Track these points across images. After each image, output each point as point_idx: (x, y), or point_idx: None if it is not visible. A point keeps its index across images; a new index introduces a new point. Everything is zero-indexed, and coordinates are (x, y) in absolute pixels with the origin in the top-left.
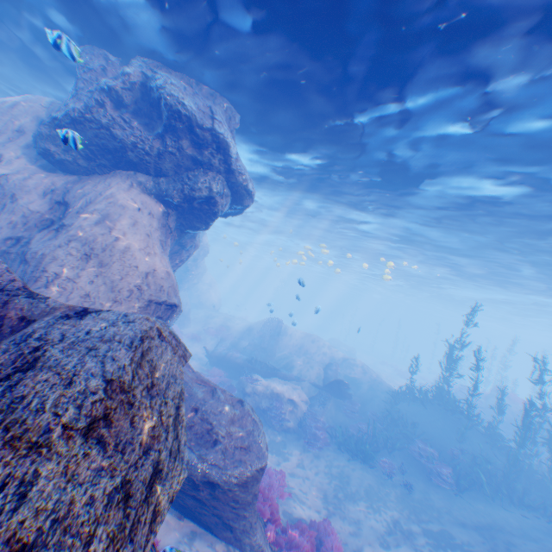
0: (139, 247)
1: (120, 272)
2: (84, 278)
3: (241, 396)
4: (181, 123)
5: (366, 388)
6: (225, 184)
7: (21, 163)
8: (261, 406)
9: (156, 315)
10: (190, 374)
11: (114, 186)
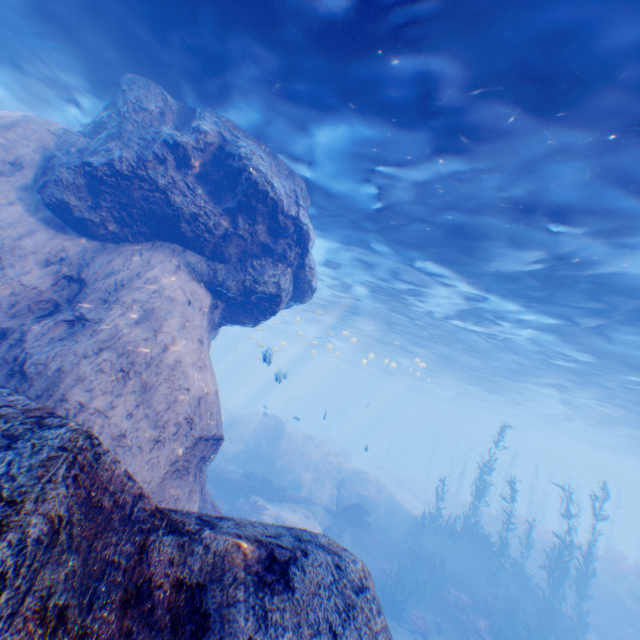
0: (190, 359)
1: (166, 396)
2: (118, 407)
3: None
4: (262, 204)
5: (383, 513)
6: (291, 277)
7: (13, 211)
8: None
9: (200, 454)
10: None
11: (158, 267)
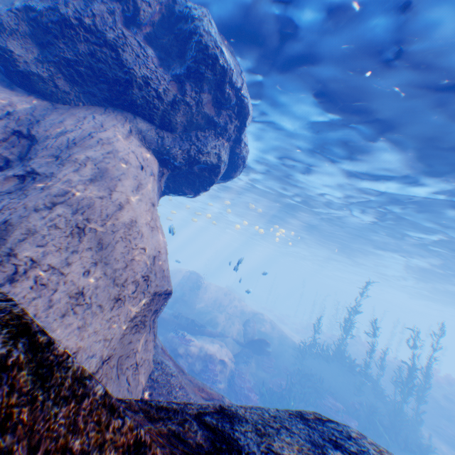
0: (144, 220)
1: (123, 254)
2: (75, 265)
3: (172, 356)
4: (211, 72)
5: (276, 343)
6: (228, 152)
7: None
8: (195, 368)
9: (154, 308)
10: (185, 381)
11: (109, 129)
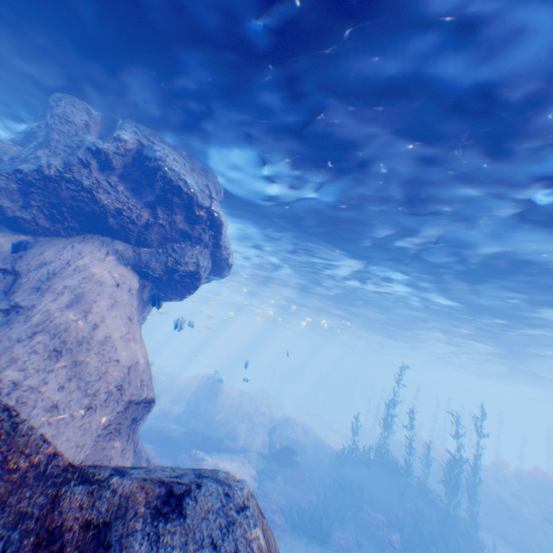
0: (119, 334)
1: (97, 368)
2: (51, 382)
3: None
4: (179, 198)
5: (310, 451)
6: (209, 256)
7: None
8: None
9: (132, 416)
10: None
11: (87, 256)
